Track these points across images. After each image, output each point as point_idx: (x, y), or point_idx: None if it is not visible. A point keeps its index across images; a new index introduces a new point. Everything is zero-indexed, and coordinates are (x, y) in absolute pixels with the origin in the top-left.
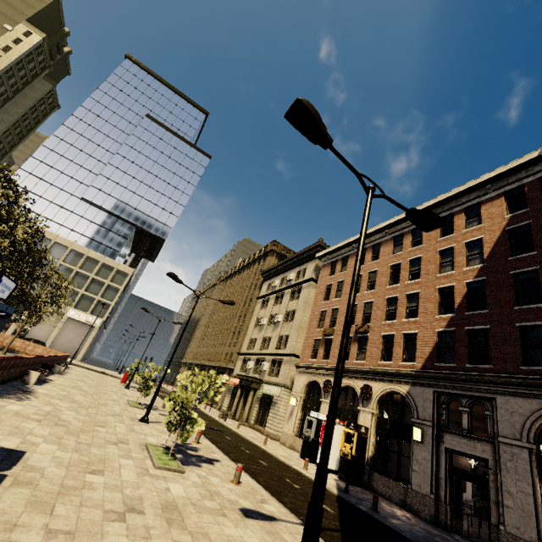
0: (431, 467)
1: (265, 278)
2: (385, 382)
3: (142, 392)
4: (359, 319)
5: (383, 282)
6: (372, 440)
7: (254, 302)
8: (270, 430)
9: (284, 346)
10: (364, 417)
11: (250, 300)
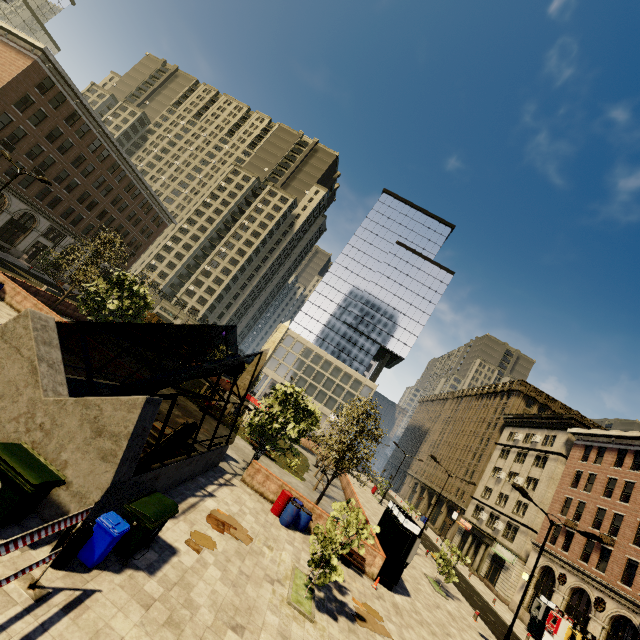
0: None
1: (507, 423)
2: (620, 604)
3: None
4: (605, 527)
5: (638, 500)
6: None
7: (492, 445)
8: (500, 592)
9: (521, 513)
10: (594, 626)
11: (487, 439)
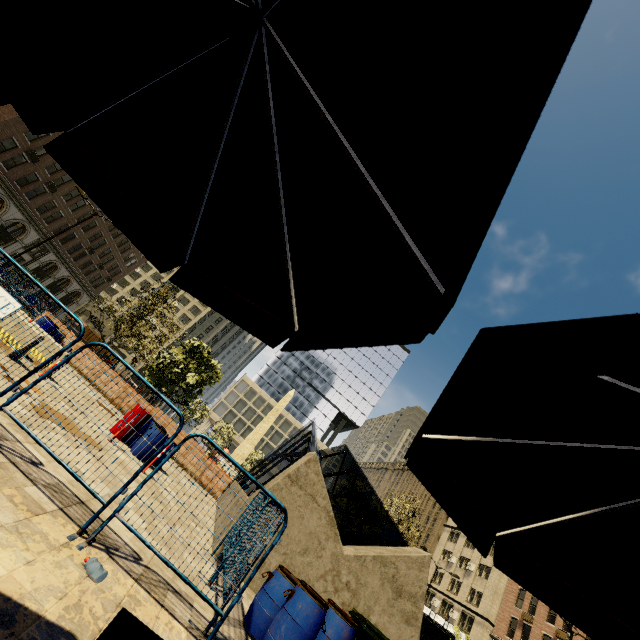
0: None
1: None
2: None
3: None
4: (560, 622)
5: None
6: None
7: (439, 526)
8: None
9: (475, 602)
10: None
11: (434, 518)
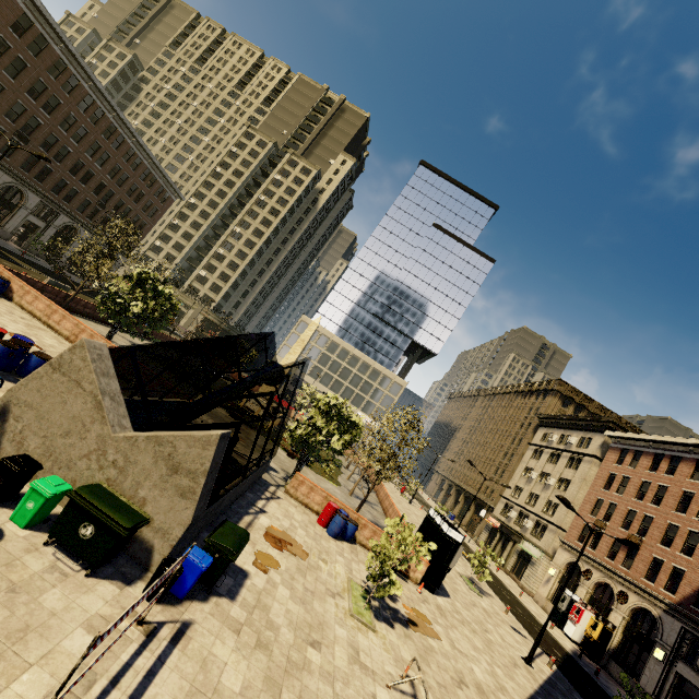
0: (659, 677)
1: (541, 423)
2: (642, 598)
3: None
4: (634, 528)
5: (669, 503)
6: (617, 637)
7: (524, 445)
8: (525, 585)
9: (551, 513)
10: (615, 617)
11: (520, 439)
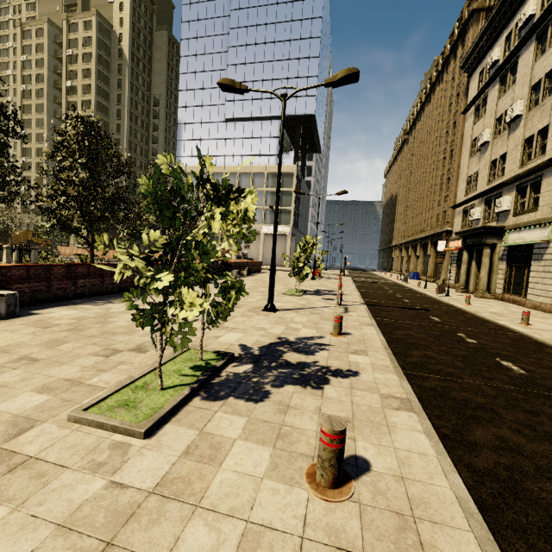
0: None
1: (470, 68)
2: None
3: (296, 277)
4: None
5: None
6: None
7: (461, 123)
8: (538, 299)
9: (539, 154)
10: None
11: (453, 125)
